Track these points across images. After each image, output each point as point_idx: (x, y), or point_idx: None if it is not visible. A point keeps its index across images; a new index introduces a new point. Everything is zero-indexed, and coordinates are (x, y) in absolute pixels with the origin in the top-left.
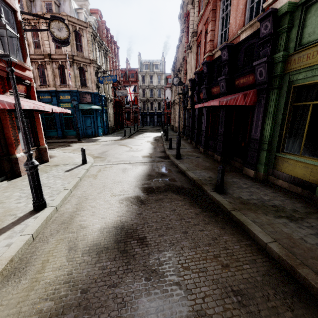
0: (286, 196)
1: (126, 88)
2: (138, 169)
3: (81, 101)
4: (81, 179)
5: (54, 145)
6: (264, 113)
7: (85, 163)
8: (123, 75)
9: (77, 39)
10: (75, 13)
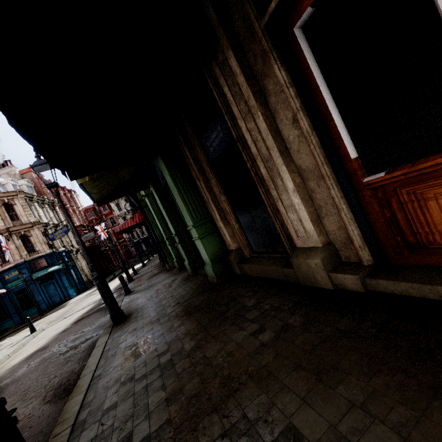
0: (169, 274)
1: (96, 227)
2: (85, 310)
3: (36, 269)
4: (24, 345)
5: (9, 336)
6: (150, 224)
7: (34, 331)
8: (93, 213)
9: (10, 209)
10: (0, 187)
